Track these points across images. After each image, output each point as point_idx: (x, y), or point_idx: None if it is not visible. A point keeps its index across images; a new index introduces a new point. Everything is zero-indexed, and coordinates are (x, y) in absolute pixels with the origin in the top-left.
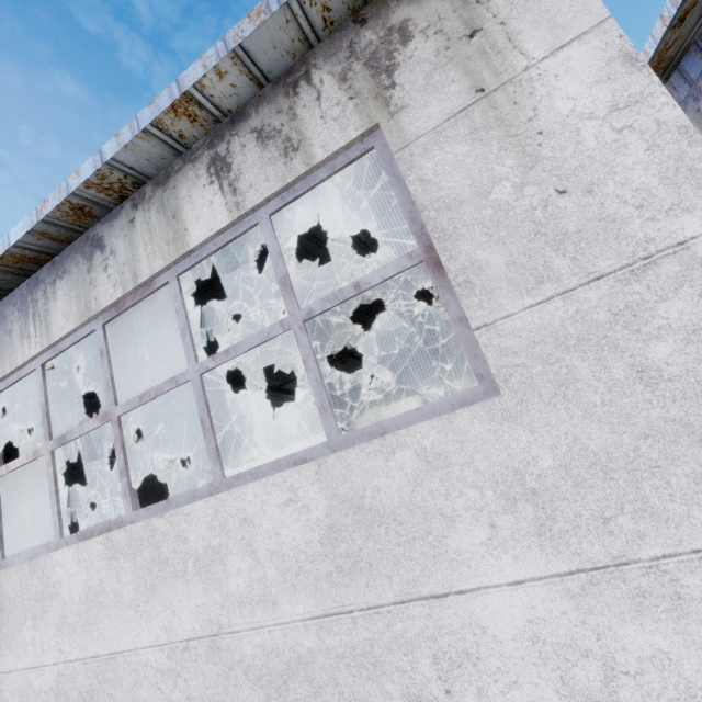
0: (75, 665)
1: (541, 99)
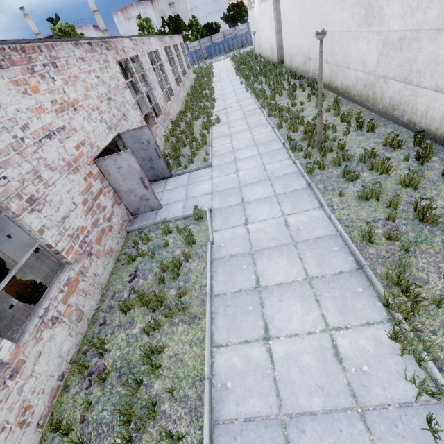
0: (262, 17)
1: None
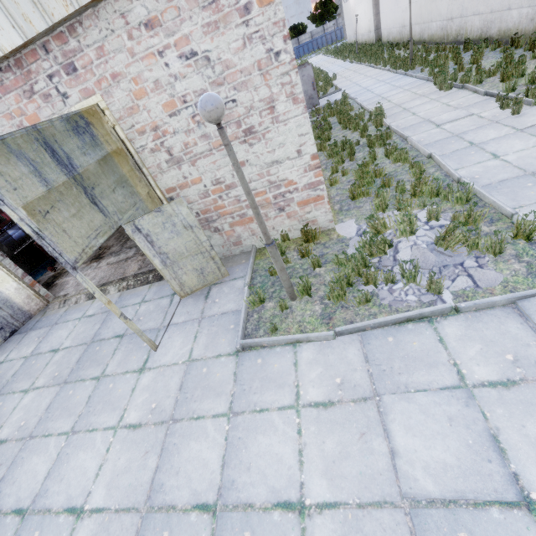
0: (359, 6)
1: None
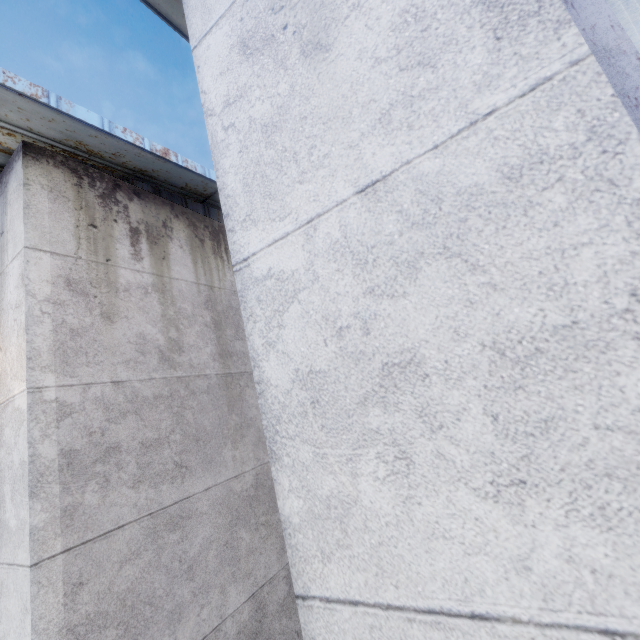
0: None
1: (6, 288)
